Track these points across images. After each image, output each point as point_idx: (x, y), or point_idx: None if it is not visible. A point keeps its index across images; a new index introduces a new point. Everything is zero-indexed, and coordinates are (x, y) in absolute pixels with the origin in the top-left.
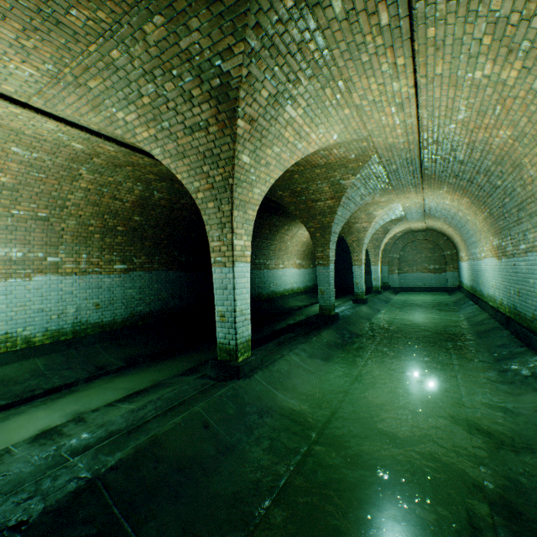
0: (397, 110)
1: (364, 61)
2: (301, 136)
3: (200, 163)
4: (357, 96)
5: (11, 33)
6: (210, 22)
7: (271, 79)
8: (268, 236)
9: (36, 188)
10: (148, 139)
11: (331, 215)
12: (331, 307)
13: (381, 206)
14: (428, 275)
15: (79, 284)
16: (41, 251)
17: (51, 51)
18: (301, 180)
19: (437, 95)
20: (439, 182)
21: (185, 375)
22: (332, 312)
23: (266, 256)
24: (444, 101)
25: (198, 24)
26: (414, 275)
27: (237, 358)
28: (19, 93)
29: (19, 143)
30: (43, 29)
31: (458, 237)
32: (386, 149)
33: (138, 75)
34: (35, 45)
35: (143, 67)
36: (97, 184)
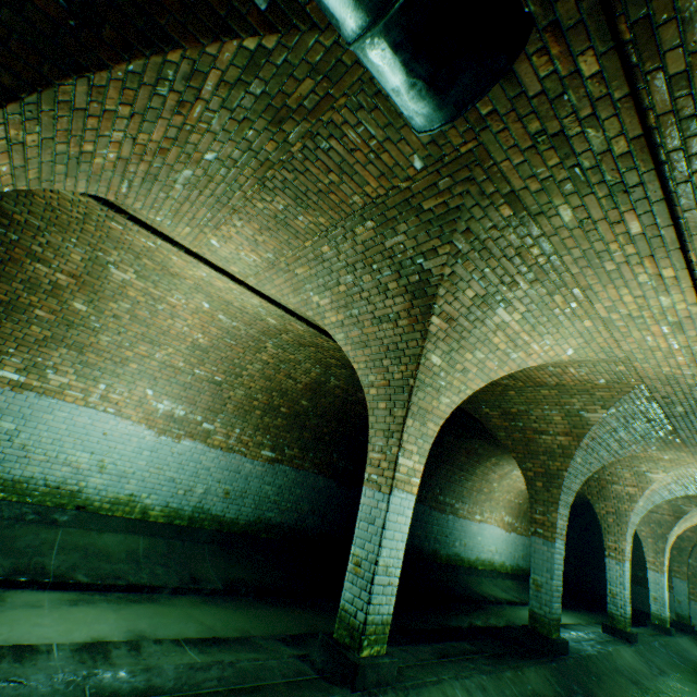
0: (671, 330)
1: (609, 269)
2: (517, 344)
3: (380, 355)
4: (602, 307)
5: (251, 231)
6: (417, 226)
7: (479, 279)
8: (464, 465)
9: (223, 352)
10: (334, 323)
11: (564, 458)
12: (553, 622)
13: (662, 466)
14: None
15: (219, 461)
16: (201, 414)
17: (275, 244)
18: (518, 399)
19: None
20: None
21: (284, 642)
22: (554, 633)
23: (456, 494)
24: None
25: (405, 228)
26: None
27: (361, 648)
28: (241, 273)
29: (226, 312)
30: (274, 229)
31: None
32: (660, 380)
33: (341, 266)
34: (265, 240)
35: (347, 260)
36: (278, 358)
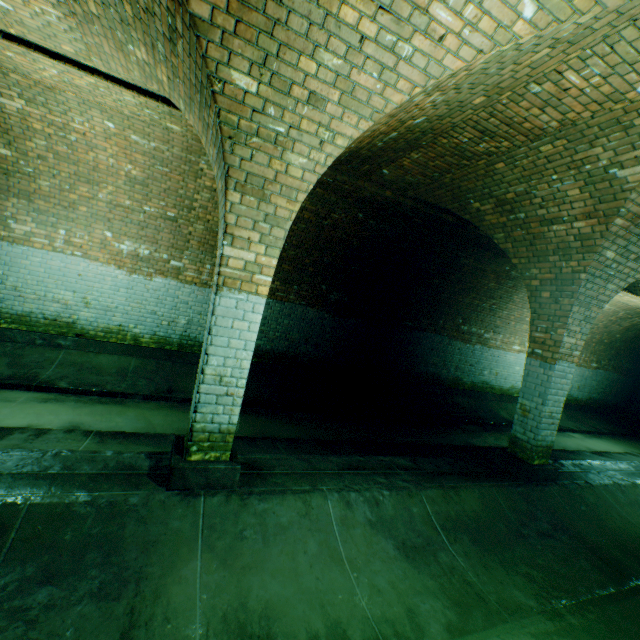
0: None
1: None
2: (399, 16)
3: (201, 108)
4: None
5: None
6: None
7: None
8: (495, 292)
9: (163, 184)
10: (170, 87)
11: (583, 254)
12: (537, 449)
13: None
14: None
15: (196, 296)
16: (166, 253)
17: None
18: (513, 175)
19: None
20: None
21: None
22: (537, 460)
23: (485, 324)
24: None
25: None
26: None
27: (188, 453)
28: (80, 55)
29: (135, 130)
30: None
31: None
32: None
33: None
34: None
35: None
36: None
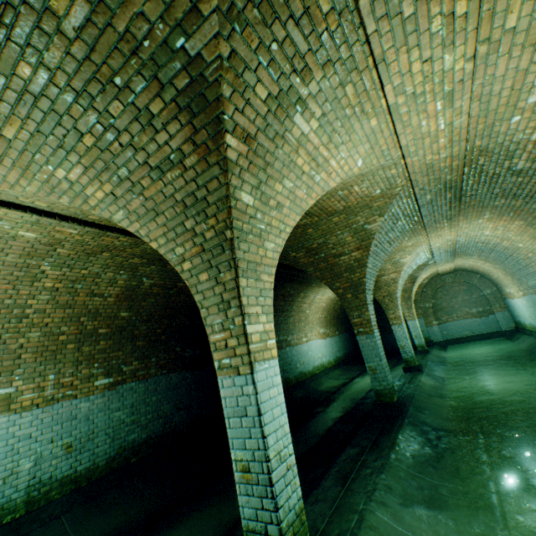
0: (443, 105)
1: (406, 16)
2: (318, 163)
3: (179, 217)
4: (391, 90)
5: None
6: None
7: (268, 66)
8: (284, 307)
9: None
10: (104, 201)
11: (361, 268)
12: (391, 390)
13: (408, 251)
14: (473, 321)
15: (41, 421)
16: None
17: None
18: (316, 234)
19: (500, 70)
20: (479, 208)
21: None
22: (394, 397)
23: (285, 331)
24: (509, 80)
25: None
26: (457, 323)
27: None
28: None
29: None
30: None
31: (499, 272)
32: (422, 173)
33: (68, 100)
34: None
35: (71, 84)
36: (67, 280)
